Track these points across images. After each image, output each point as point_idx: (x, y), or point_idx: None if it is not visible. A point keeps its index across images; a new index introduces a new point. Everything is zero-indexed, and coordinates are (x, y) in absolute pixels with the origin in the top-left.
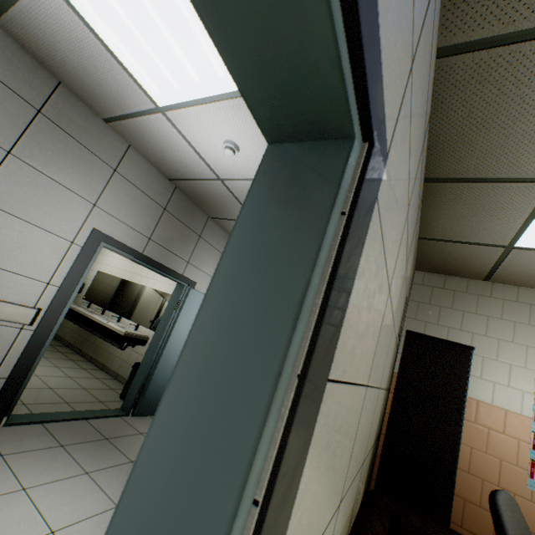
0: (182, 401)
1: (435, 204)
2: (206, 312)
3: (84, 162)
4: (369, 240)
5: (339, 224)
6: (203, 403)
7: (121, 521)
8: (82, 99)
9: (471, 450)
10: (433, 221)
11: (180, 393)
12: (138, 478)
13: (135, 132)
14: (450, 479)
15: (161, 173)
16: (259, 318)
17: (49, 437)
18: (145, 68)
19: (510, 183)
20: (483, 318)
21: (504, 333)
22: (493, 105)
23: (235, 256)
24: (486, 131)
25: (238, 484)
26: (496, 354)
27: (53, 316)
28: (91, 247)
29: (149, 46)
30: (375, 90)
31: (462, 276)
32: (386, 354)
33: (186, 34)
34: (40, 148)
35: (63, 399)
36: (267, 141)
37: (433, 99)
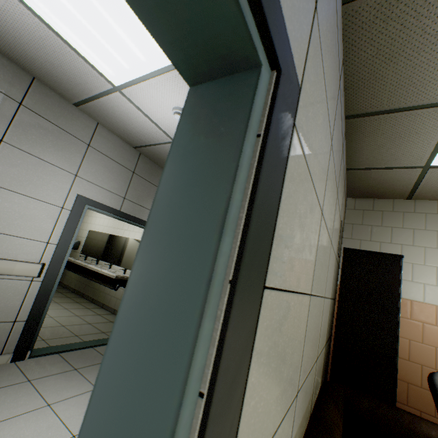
0: (133, 315)
1: (357, 137)
2: (147, 237)
3: (62, 141)
4: (292, 164)
5: (256, 145)
6: (149, 314)
7: (91, 420)
8: (54, 90)
9: (409, 342)
10: (357, 152)
11: (130, 308)
12: (102, 384)
13: (100, 111)
14: (393, 367)
15: (127, 143)
16: (190, 236)
17: (65, 363)
18: (99, 54)
19: (421, 109)
20: (409, 231)
21: (429, 242)
22: (398, 40)
23: (168, 186)
24: (394, 65)
25: (181, 379)
26: (424, 260)
27: (55, 268)
28: (78, 210)
29: (98, 34)
30: (274, 17)
31: (388, 197)
32: (327, 269)
33: (127, 19)
34: (26, 134)
35: (74, 333)
36: (188, 84)
37: (344, 42)
